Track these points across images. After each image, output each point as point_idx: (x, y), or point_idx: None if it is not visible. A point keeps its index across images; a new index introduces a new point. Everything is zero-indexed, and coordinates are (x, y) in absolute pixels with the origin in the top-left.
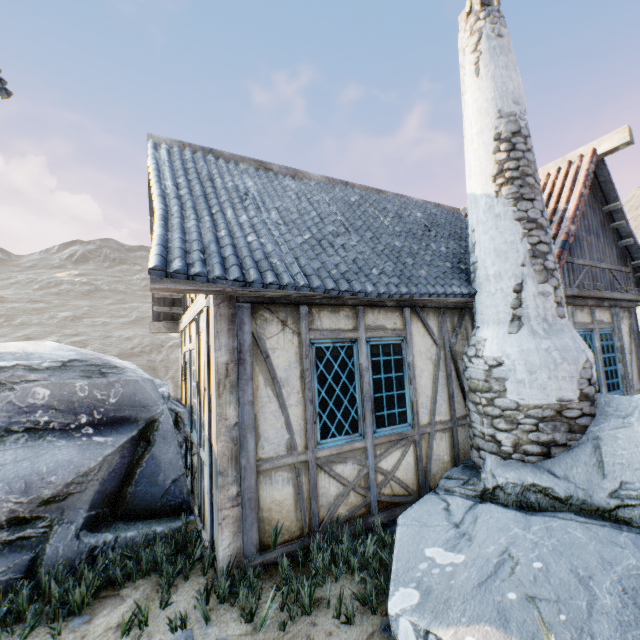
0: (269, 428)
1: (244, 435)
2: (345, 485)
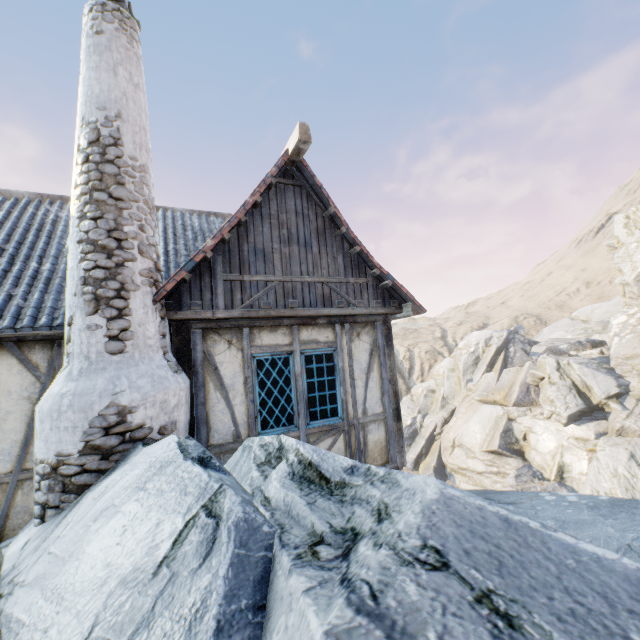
0: None
1: None
2: None
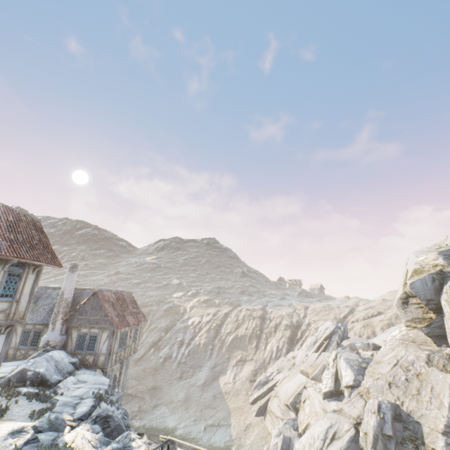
0: (14, 342)
1: (10, 342)
2: (21, 354)
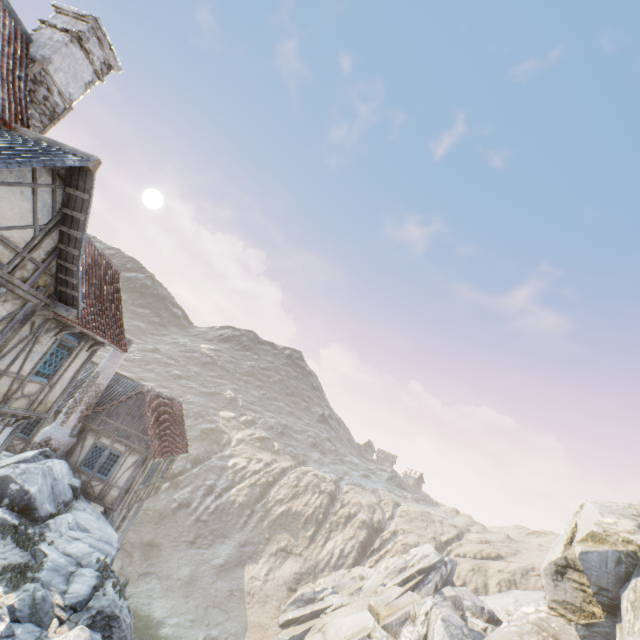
0: None
1: None
2: None
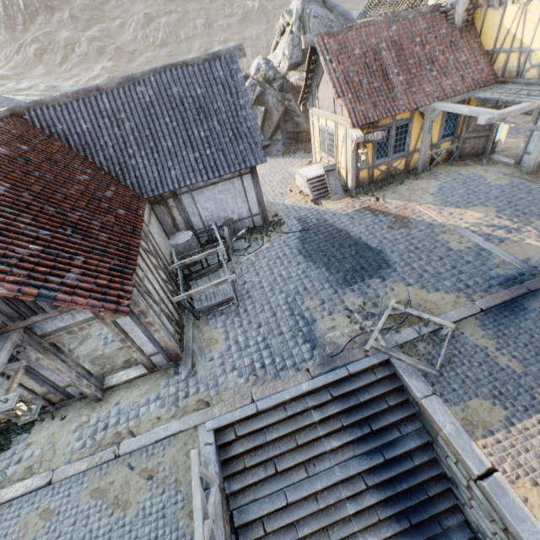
0: None
1: None
2: None
